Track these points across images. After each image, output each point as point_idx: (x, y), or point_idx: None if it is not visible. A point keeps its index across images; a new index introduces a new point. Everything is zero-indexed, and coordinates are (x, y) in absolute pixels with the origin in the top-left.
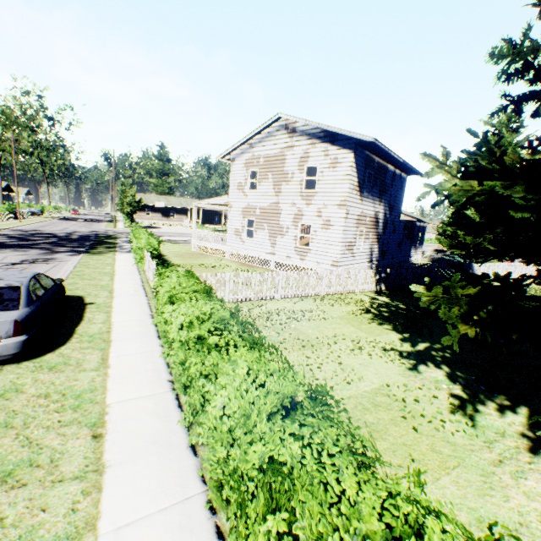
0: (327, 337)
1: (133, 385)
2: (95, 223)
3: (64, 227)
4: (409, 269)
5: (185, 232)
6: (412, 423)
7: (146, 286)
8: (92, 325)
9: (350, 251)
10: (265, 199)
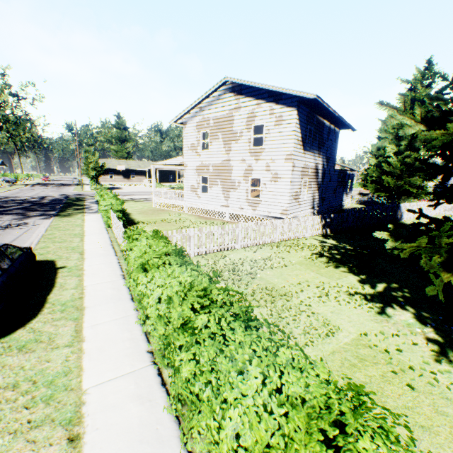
0: (293, 285)
1: (110, 361)
2: (64, 187)
3: (36, 193)
4: (349, 213)
5: (145, 191)
6: (404, 378)
7: (115, 245)
8: (64, 292)
9: (296, 200)
10: (217, 157)
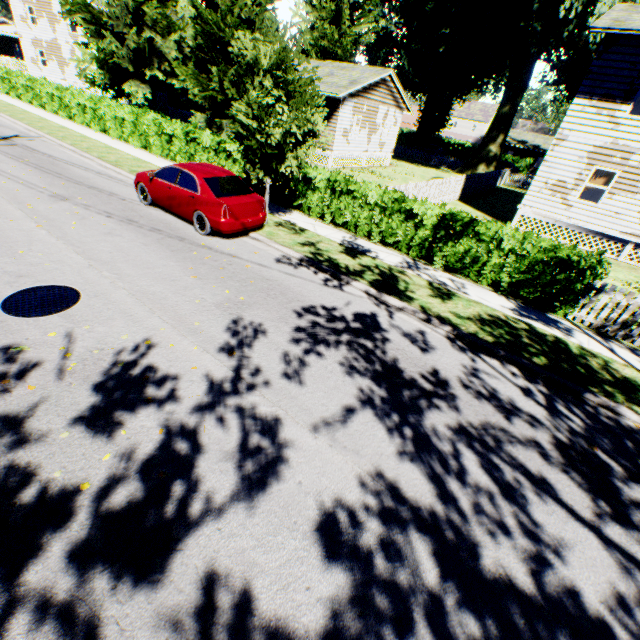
0: None
1: None
2: None
3: None
4: None
5: None
6: None
7: None
8: None
9: None
10: (48, 35)
